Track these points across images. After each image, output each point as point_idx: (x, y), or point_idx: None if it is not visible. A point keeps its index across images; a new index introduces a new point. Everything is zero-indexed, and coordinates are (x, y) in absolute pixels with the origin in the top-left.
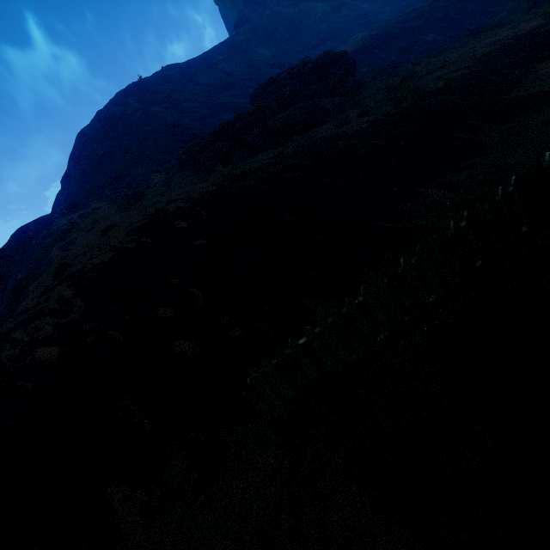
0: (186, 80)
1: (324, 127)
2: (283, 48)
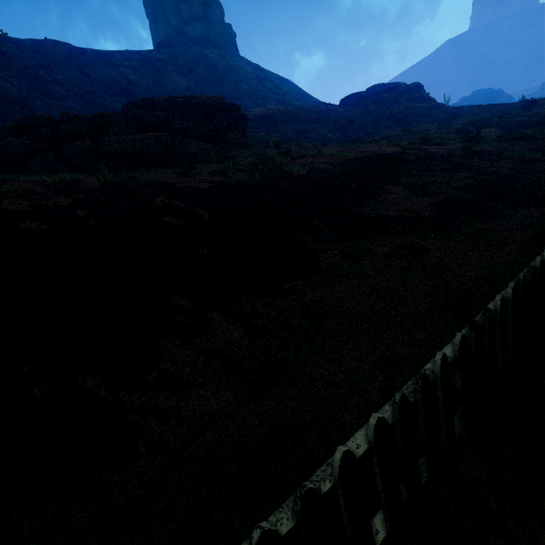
0: (72, 65)
1: (172, 170)
2: (201, 86)
